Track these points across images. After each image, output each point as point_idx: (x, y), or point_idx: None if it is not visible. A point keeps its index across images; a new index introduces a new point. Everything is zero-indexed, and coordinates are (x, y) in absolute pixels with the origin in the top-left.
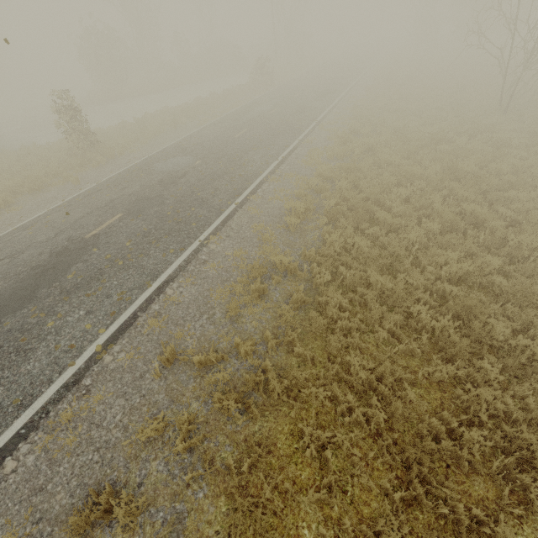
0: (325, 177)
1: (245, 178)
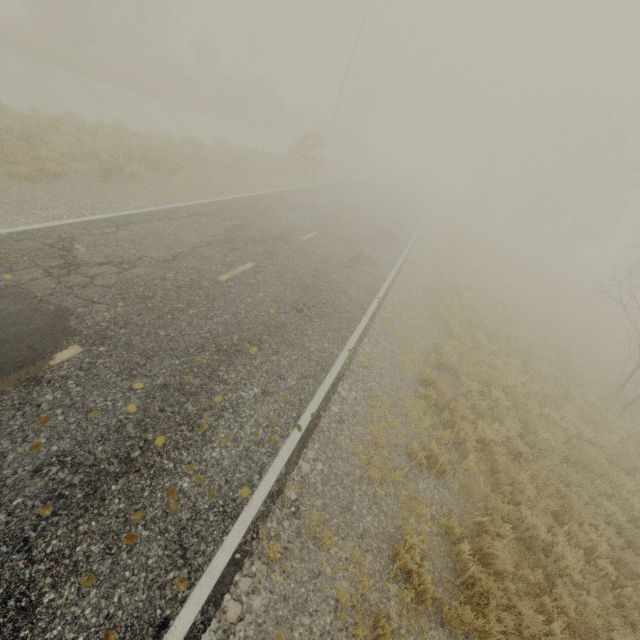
0: (420, 589)
1: (180, 527)
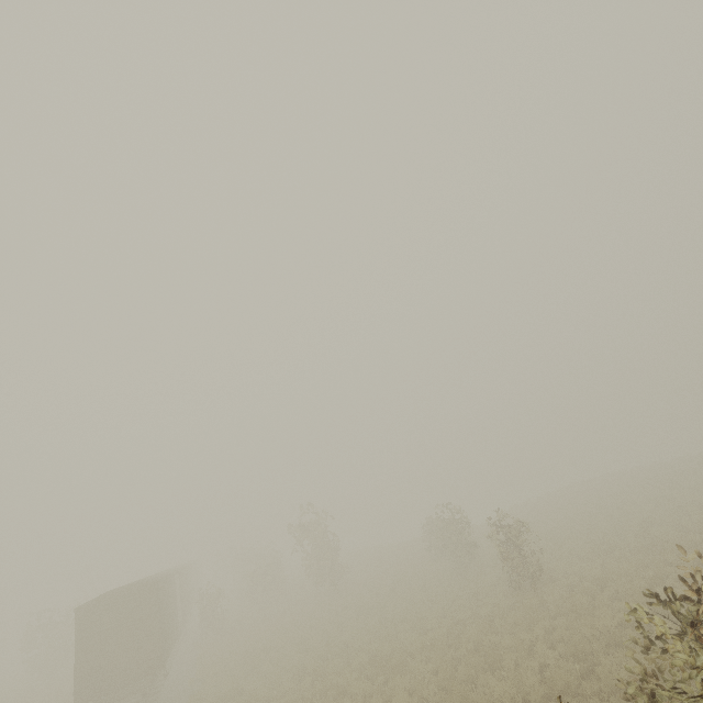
0: None
1: None
